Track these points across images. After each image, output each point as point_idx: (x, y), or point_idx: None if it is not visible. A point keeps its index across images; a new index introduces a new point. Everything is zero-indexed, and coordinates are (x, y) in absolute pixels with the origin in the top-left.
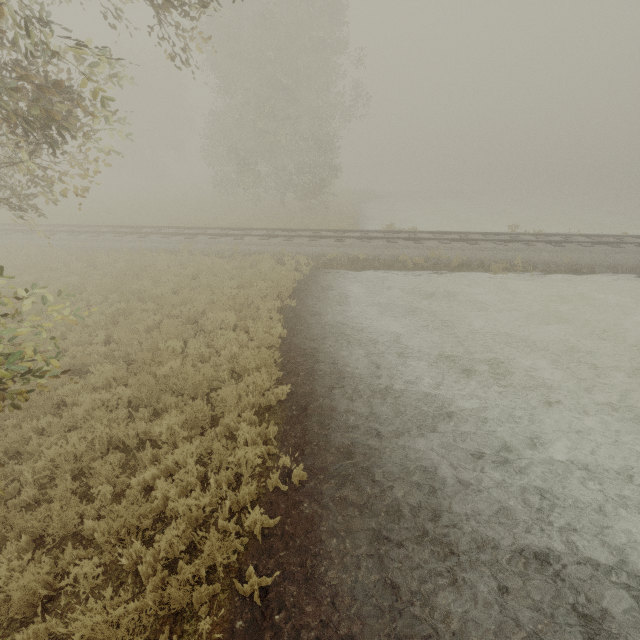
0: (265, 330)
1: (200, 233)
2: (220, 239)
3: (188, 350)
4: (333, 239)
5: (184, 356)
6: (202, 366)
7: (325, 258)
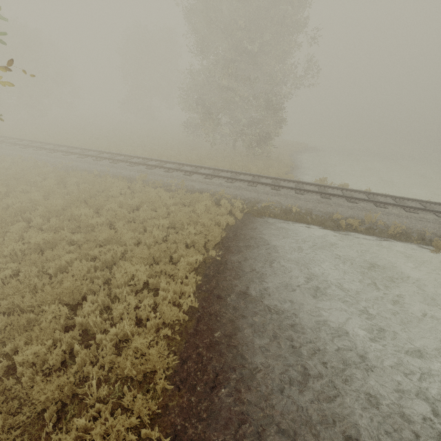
0: (175, 295)
1: (158, 165)
2: (172, 173)
3: (76, 317)
4: (270, 186)
5: (73, 320)
6: (79, 349)
7: (259, 205)
